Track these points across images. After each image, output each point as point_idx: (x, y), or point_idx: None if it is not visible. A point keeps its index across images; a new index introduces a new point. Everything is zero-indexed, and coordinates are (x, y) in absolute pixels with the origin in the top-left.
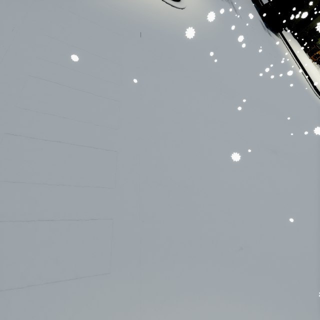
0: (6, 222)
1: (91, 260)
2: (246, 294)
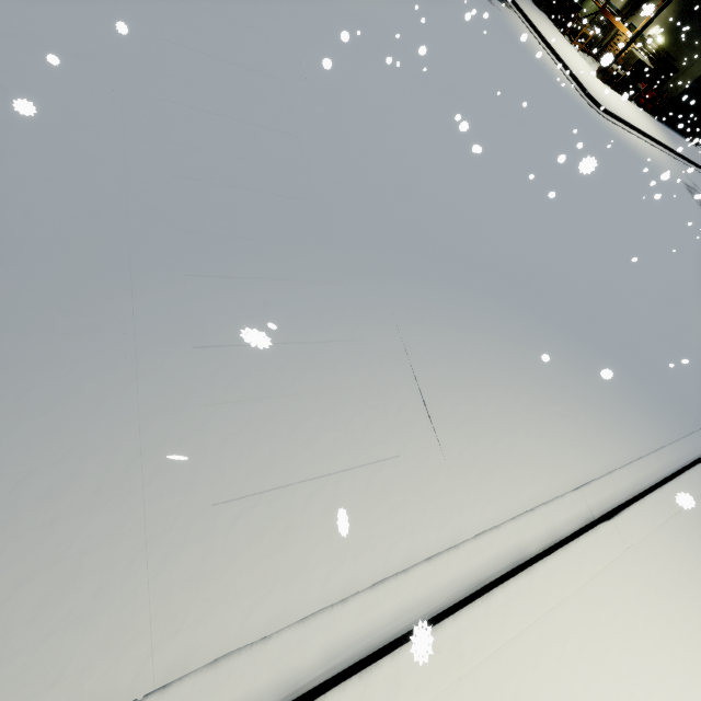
0: (208, 183)
1: (309, 233)
2: (501, 301)
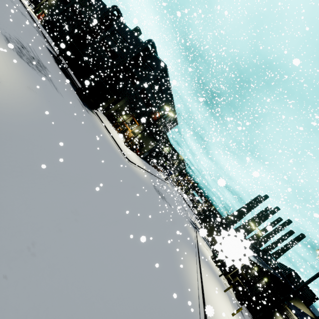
0: None
1: None
2: None
